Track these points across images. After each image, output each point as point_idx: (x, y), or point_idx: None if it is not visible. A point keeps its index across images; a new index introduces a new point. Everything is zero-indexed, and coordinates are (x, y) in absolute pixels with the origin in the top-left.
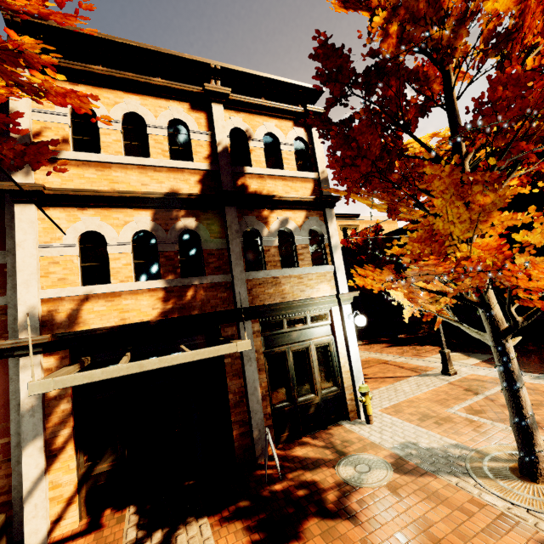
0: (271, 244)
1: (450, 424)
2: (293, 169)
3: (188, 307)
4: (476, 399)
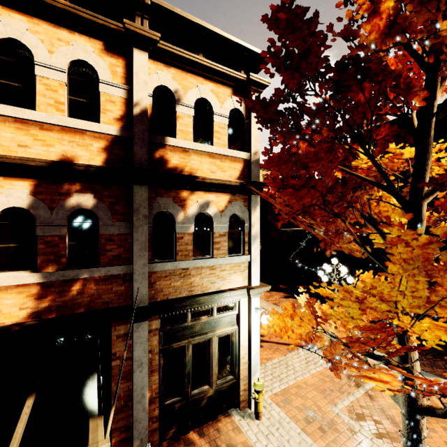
0: (186, 231)
1: (334, 433)
2: (224, 145)
3: (71, 304)
4: (357, 394)
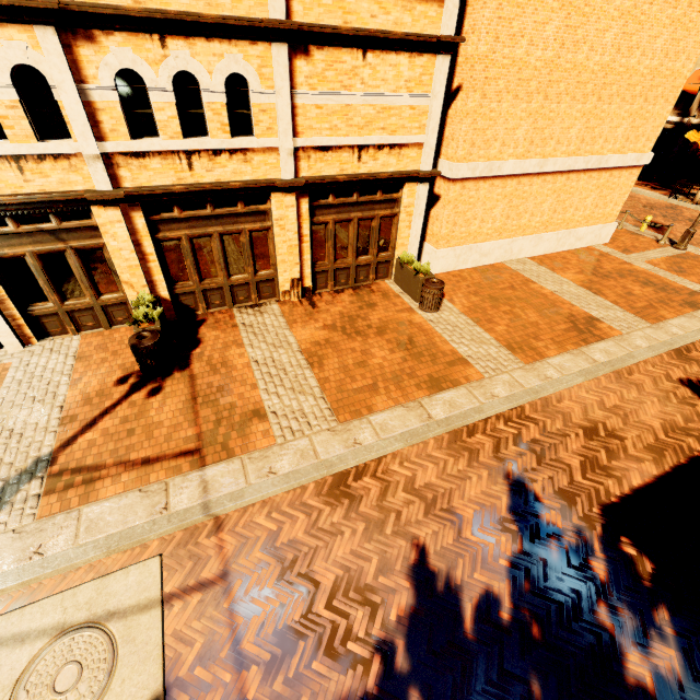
0: None
1: None
2: None
3: None
4: None
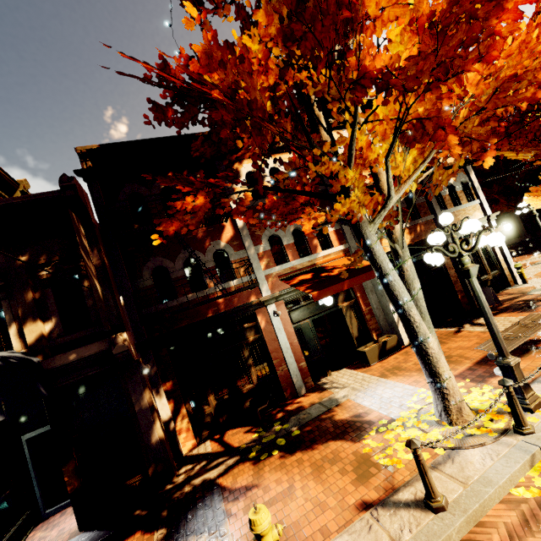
0: (445, 194)
1: None
2: None
3: (419, 235)
4: None
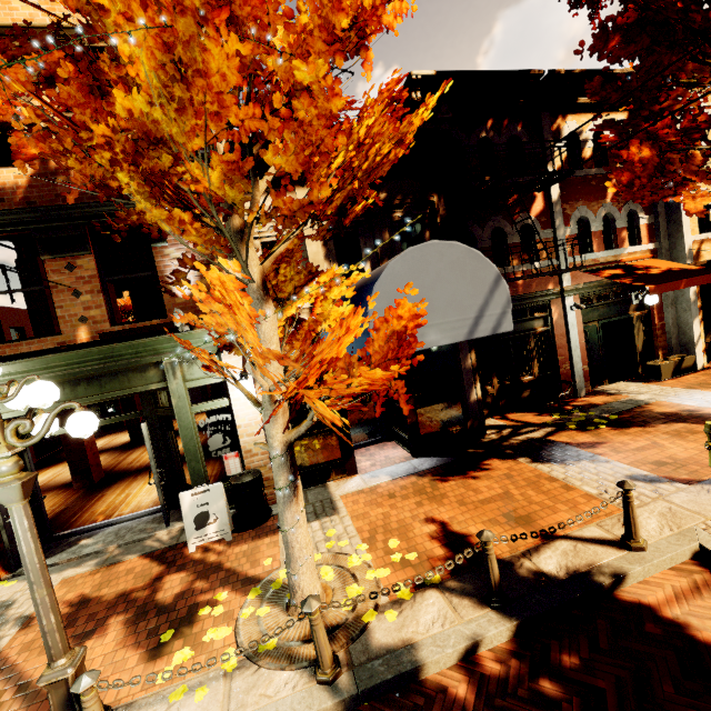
0: None
1: None
2: None
3: None
4: None
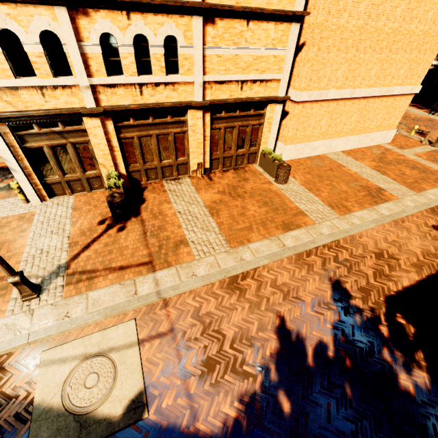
0: None
1: None
2: None
3: None
4: None
